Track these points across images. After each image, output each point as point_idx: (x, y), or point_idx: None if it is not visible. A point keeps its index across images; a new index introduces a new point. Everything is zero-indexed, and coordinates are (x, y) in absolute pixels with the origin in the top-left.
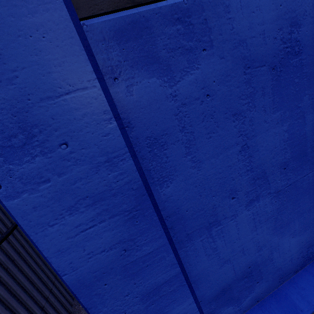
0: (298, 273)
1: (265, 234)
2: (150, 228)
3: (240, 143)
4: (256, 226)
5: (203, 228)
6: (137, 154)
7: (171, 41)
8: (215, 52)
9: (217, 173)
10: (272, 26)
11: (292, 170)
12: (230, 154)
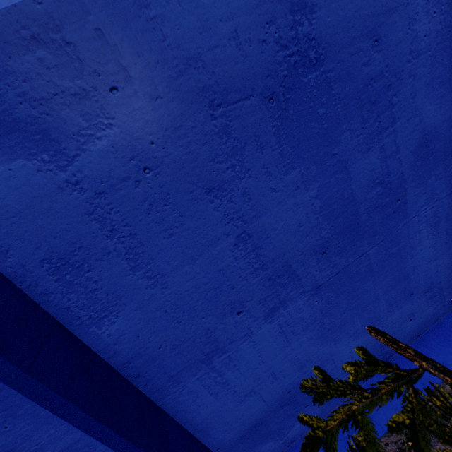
0: (369, 380)
1: (307, 346)
2: (39, 427)
3: (233, 232)
4: (290, 340)
5: (197, 363)
6: (33, 289)
7: (32, 85)
8: (140, 90)
9: (200, 285)
10: (251, 19)
11: (338, 252)
12: (218, 253)
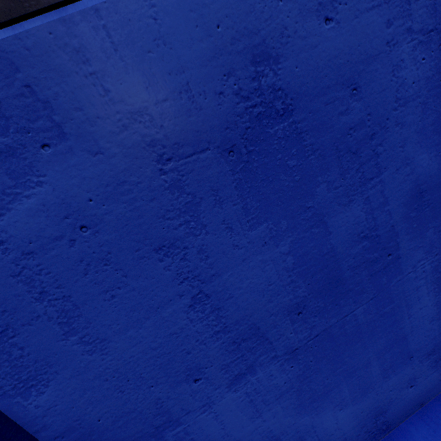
0: None
1: (282, 417)
2: None
3: (188, 292)
4: (260, 409)
5: (145, 436)
6: None
7: None
8: (76, 146)
9: (148, 351)
10: (206, 72)
11: (317, 312)
12: (170, 315)
